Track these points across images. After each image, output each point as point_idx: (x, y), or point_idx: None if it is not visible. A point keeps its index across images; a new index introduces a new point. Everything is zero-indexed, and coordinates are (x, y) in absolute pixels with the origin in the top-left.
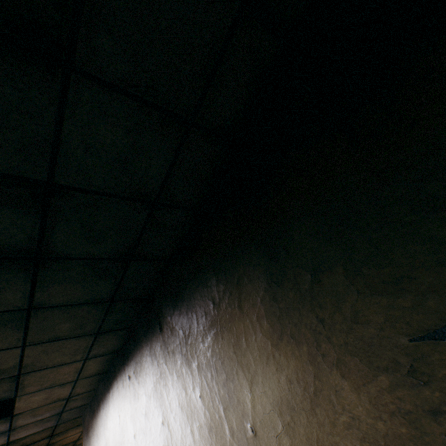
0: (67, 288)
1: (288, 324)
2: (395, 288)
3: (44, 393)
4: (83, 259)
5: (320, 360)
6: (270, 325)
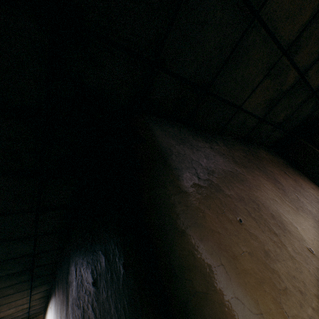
0: (3, 283)
1: None
2: None
3: (13, 309)
4: (6, 275)
5: None
6: None
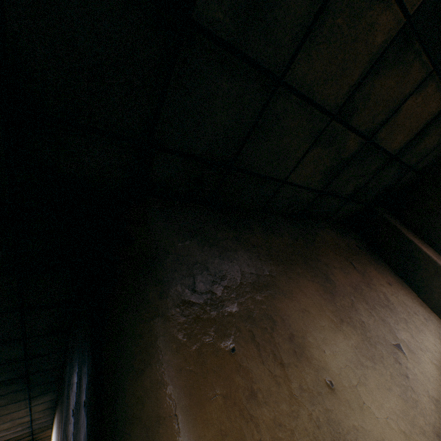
0: None
1: None
2: None
3: (9, 422)
4: None
5: None
6: None
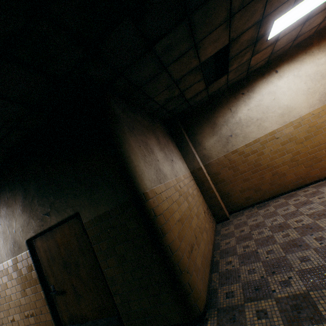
0: None
1: (26, 208)
2: (43, 206)
3: None
4: None
5: (30, 217)
6: (22, 208)
